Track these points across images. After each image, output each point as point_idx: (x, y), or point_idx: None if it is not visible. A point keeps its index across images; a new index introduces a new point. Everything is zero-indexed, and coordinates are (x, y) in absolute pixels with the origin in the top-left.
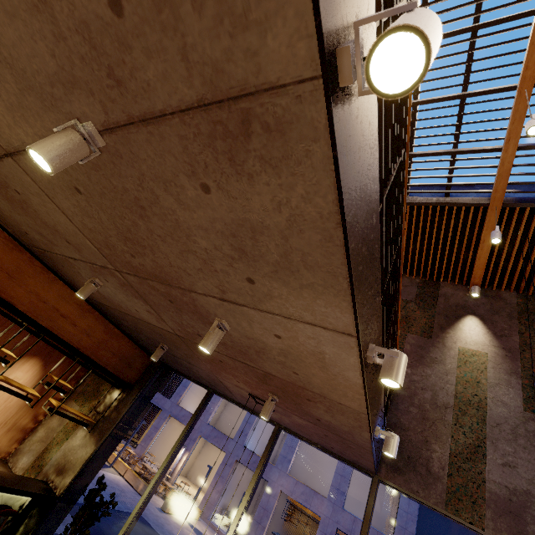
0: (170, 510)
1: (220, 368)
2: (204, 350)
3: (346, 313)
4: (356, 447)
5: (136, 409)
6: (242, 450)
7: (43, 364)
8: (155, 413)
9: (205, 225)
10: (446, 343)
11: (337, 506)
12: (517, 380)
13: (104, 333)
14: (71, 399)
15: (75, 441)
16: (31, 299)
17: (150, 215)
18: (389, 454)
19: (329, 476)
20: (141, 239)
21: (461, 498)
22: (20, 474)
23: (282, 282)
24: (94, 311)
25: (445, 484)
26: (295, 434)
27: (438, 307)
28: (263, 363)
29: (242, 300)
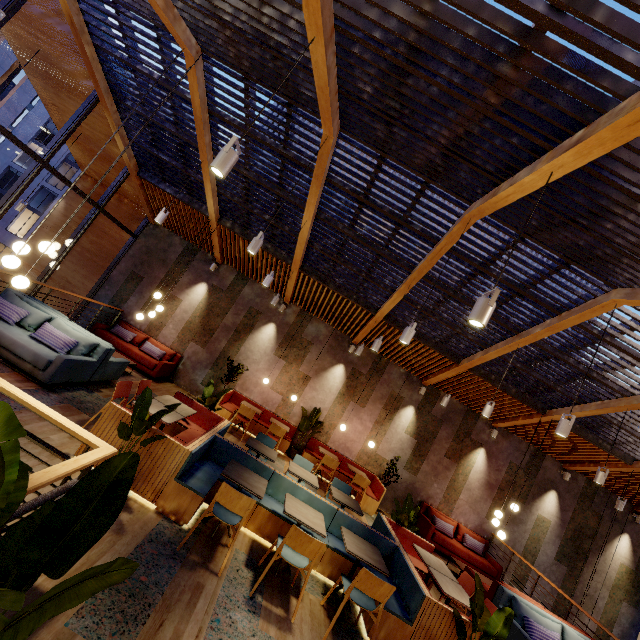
0: None
1: None
2: None
3: None
4: None
5: None
6: None
7: None
8: None
9: None
10: (532, 510)
11: None
12: (559, 541)
13: None
14: None
15: None
16: None
17: None
18: None
19: None
20: None
21: None
22: None
23: None
24: None
25: None
26: None
27: (537, 478)
28: None
29: None
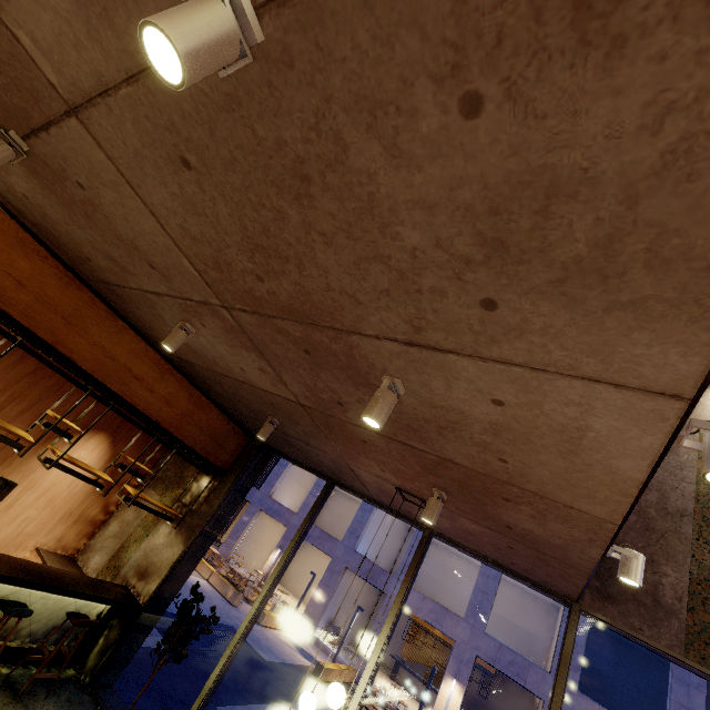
0: (267, 622)
1: (358, 451)
2: (369, 423)
3: (697, 354)
4: (561, 566)
5: (232, 501)
6: (353, 556)
7: (112, 442)
8: (241, 506)
9: (433, 196)
10: None
11: (476, 630)
12: None
13: (189, 403)
14: (148, 487)
15: (158, 539)
16: (96, 354)
17: (316, 192)
18: (630, 581)
19: (463, 592)
20: (284, 245)
21: (709, 642)
22: (93, 576)
23: (566, 302)
24: (176, 372)
25: (683, 621)
26: (454, 542)
27: None
28: (445, 444)
29: (450, 342)
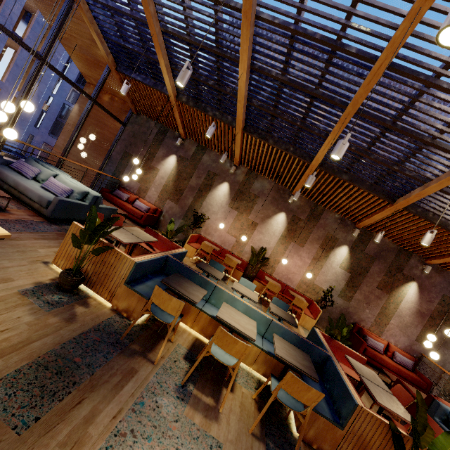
0: None
1: None
2: None
3: None
4: None
5: None
6: None
7: None
8: None
9: None
10: None
11: None
12: None
13: None
14: None
15: None
16: None
17: None
18: None
19: None
20: None
21: None
22: None
23: None
24: None
25: None
26: None
27: None
28: None
29: None
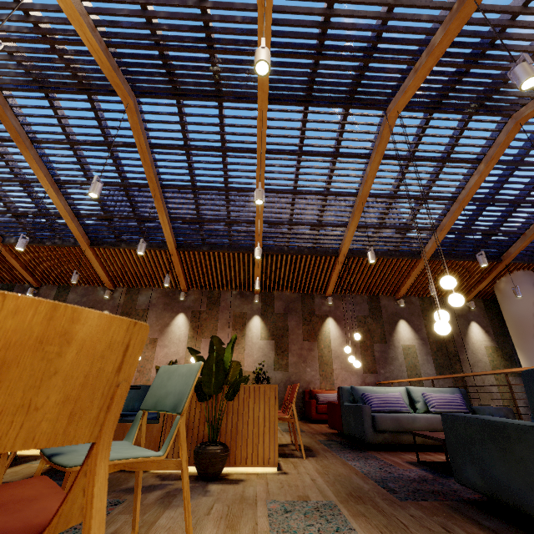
0: None
1: None
2: None
3: None
4: None
5: None
6: None
7: None
8: None
9: None
10: (395, 345)
11: None
12: (430, 358)
13: None
14: None
15: None
16: None
17: None
18: None
19: None
20: None
21: None
22: None
23: None
24: None
25: None
26: None
27: (384, 317)
28: None
29: None
